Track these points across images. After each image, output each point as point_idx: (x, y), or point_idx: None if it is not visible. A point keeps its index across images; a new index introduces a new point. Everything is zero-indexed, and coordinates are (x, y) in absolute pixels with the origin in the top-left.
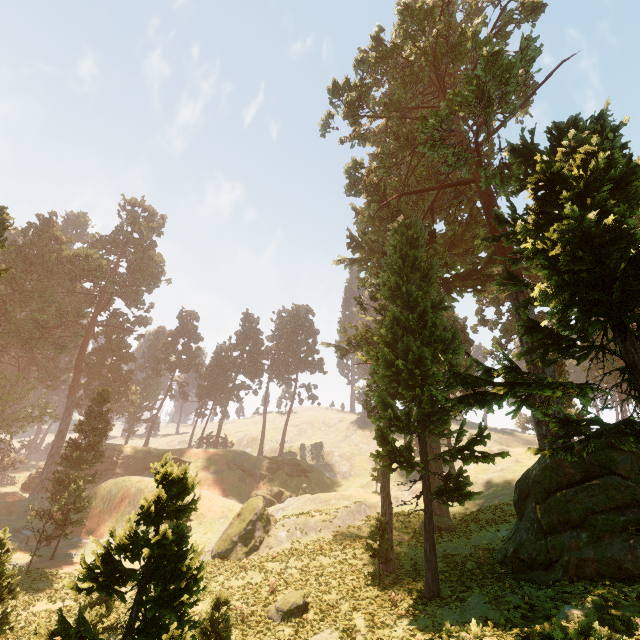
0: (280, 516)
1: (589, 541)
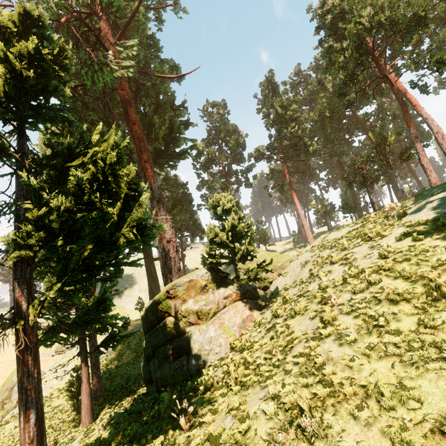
0: (53, 367)
1: (158, 365)
